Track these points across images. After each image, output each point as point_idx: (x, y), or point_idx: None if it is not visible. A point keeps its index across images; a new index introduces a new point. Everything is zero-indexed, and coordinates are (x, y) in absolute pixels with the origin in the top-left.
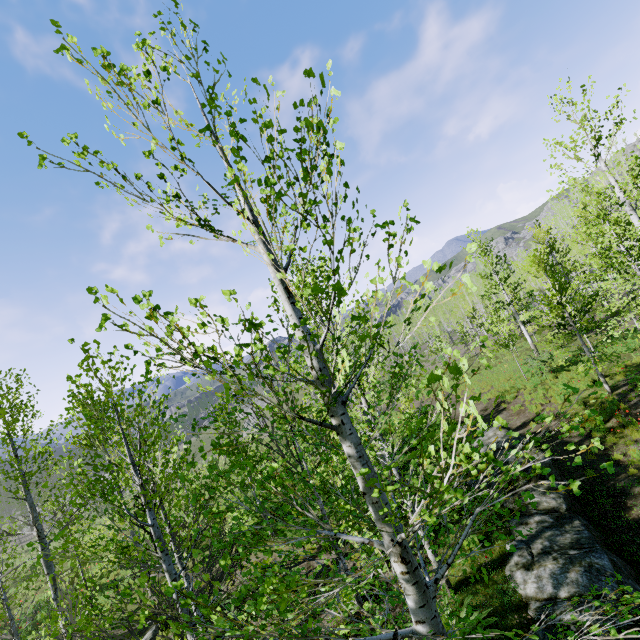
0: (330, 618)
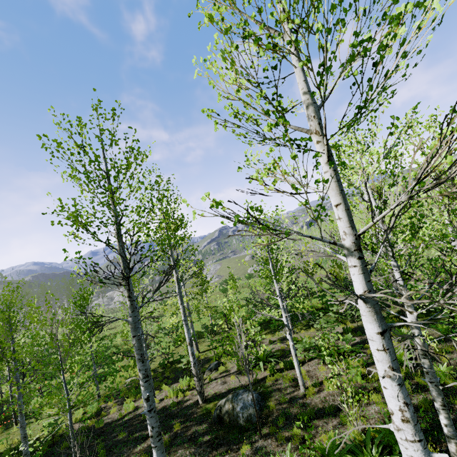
0: None
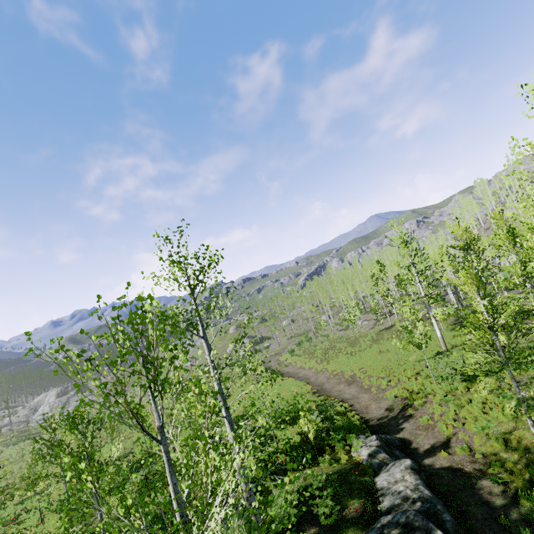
0: None
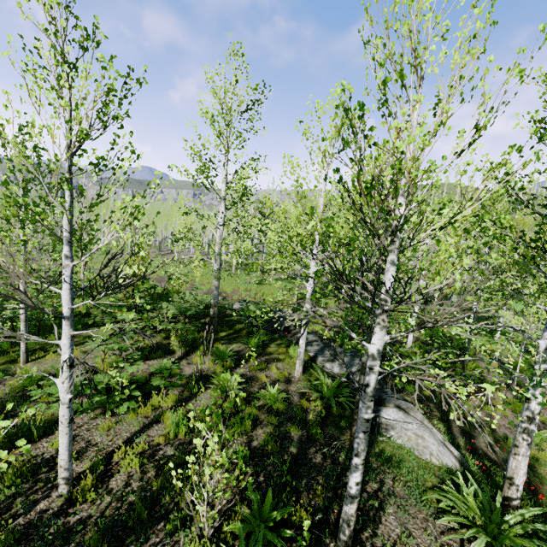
0: (205, 401)
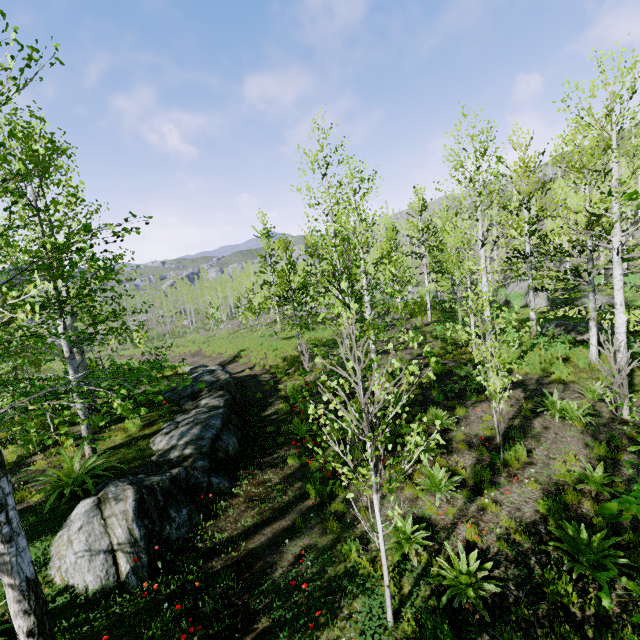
0: None
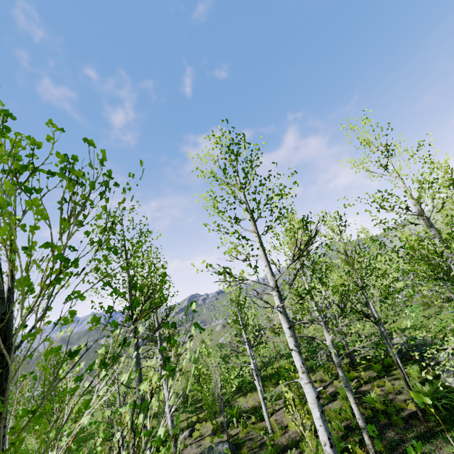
0: (335, 405)
